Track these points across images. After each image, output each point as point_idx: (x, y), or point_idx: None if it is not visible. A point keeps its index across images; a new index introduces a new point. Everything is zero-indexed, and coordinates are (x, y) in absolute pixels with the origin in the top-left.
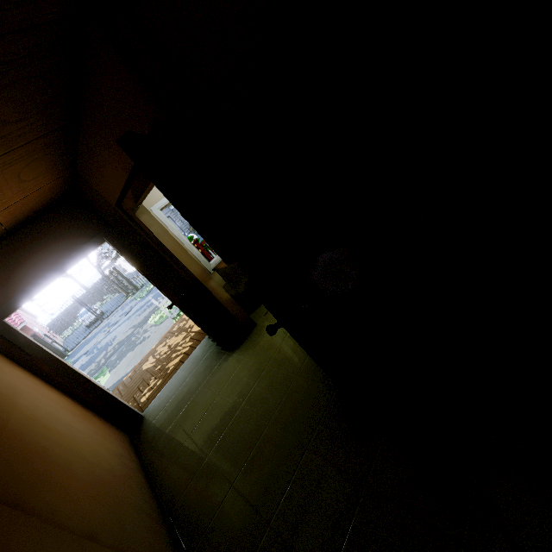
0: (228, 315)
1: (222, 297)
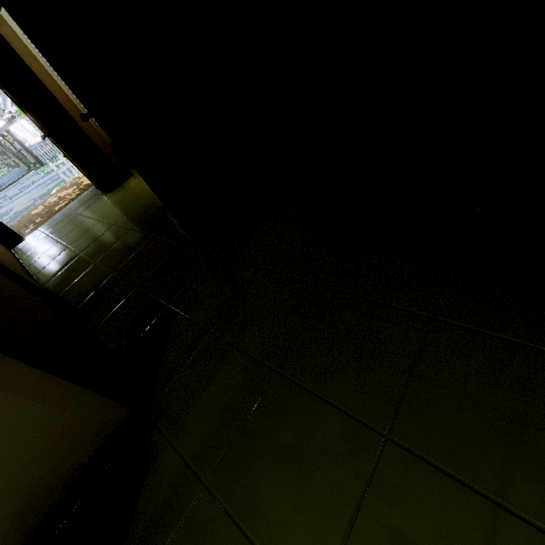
0: (106, 160)
1: (98, 140)
